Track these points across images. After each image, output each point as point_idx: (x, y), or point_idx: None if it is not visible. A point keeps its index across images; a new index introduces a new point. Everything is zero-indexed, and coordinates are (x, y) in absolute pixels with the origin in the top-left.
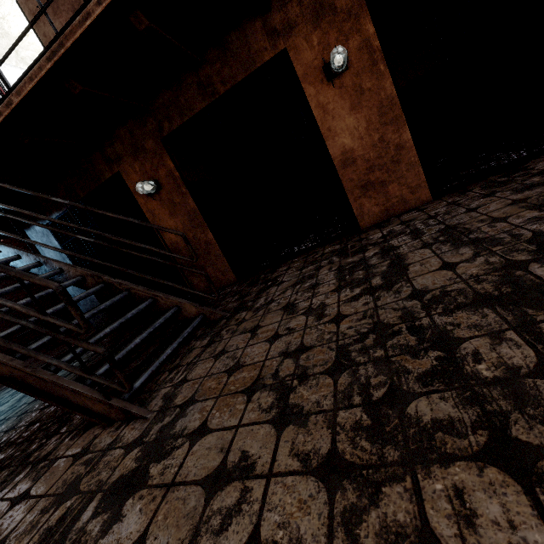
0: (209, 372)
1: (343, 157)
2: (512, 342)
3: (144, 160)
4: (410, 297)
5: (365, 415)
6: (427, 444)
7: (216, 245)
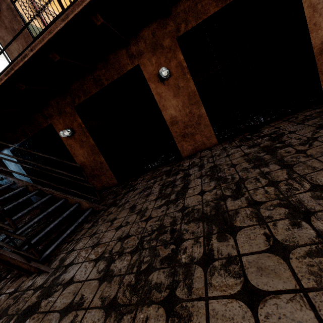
0: (84, 246)
1: (171, 120)
2: (199, 244)
3: (65, 117)
4: (180, 210)
5: (134, 278)
6: (148, 295)
7: (106, 164)
